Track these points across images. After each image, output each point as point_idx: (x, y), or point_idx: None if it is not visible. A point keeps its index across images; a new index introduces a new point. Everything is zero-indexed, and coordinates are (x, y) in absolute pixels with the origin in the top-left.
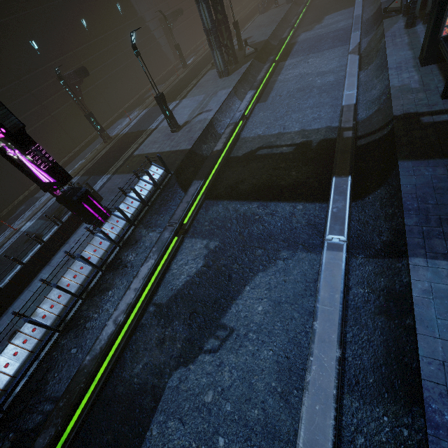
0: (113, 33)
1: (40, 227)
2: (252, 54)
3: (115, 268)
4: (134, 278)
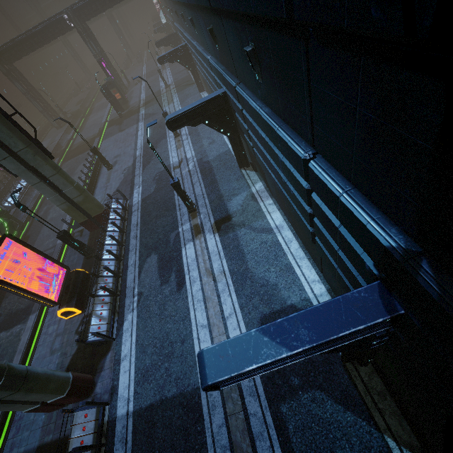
0: None
1: None
2: (72, 117)
3: None
4: None
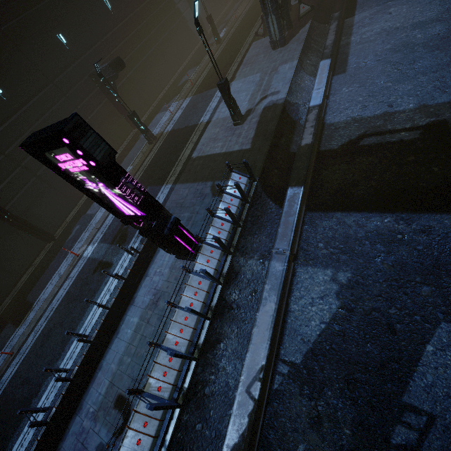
0: (138, 13)
1: (105, 252)
2: (307, 14)
3: (220, 312)
4: (254, 329)
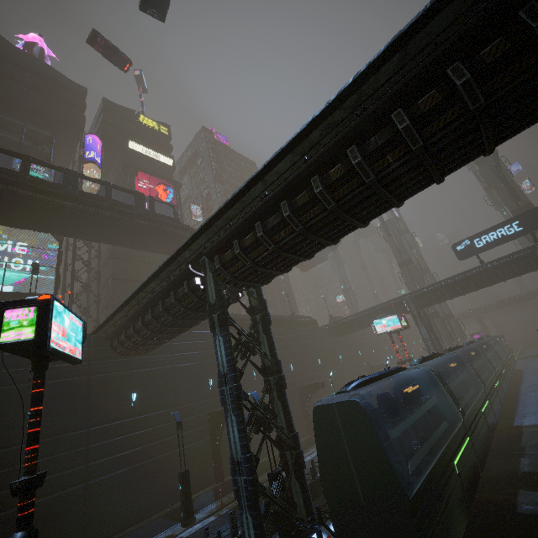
0: None
1: None
2: None
3: None
4: None
